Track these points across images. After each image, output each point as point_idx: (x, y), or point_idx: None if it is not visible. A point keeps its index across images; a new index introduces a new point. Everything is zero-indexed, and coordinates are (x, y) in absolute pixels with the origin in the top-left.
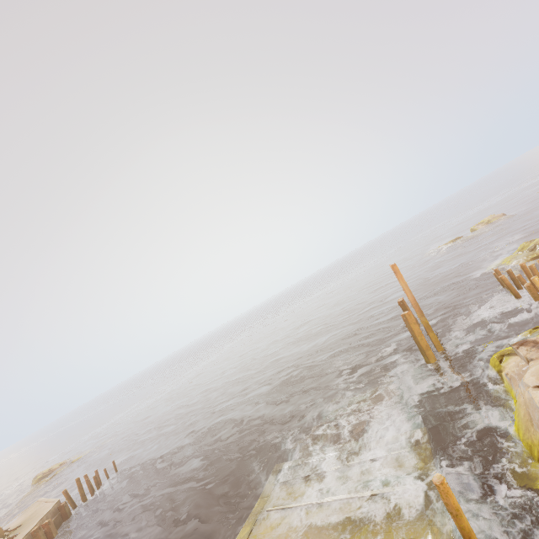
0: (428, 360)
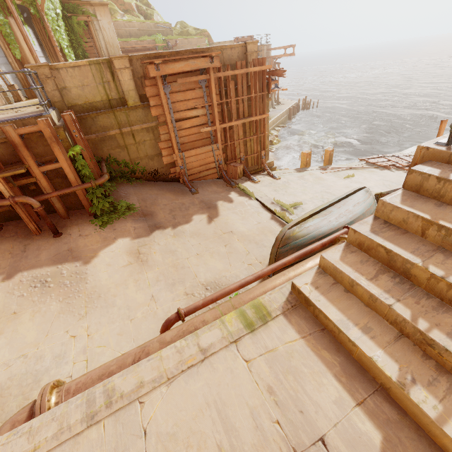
0: None
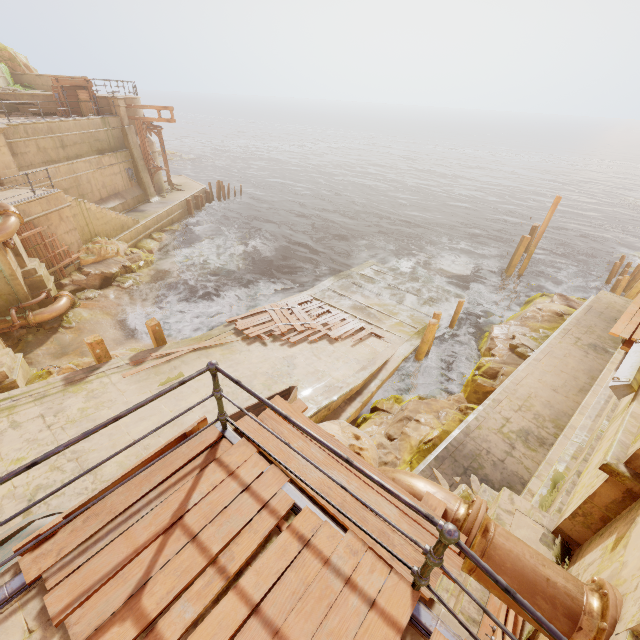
0: (506, 273)
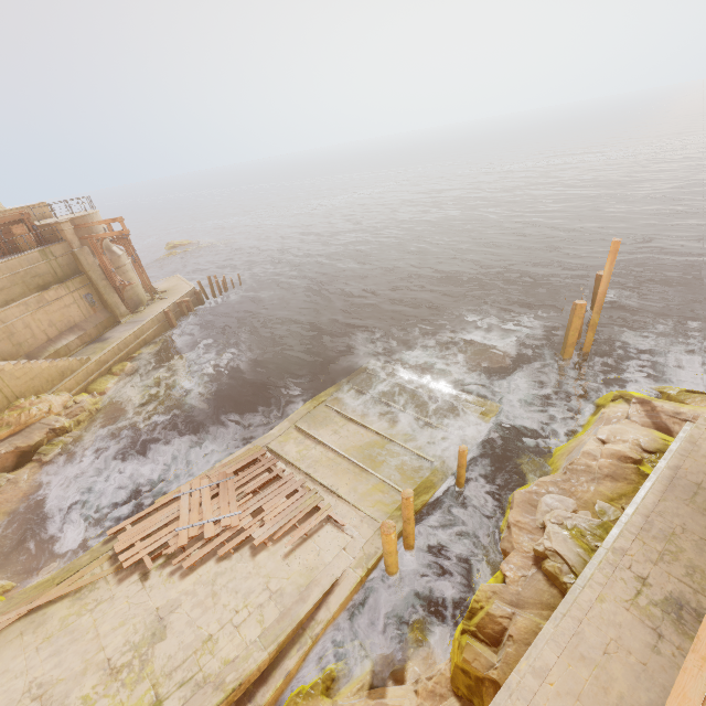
0: (562, 355)
